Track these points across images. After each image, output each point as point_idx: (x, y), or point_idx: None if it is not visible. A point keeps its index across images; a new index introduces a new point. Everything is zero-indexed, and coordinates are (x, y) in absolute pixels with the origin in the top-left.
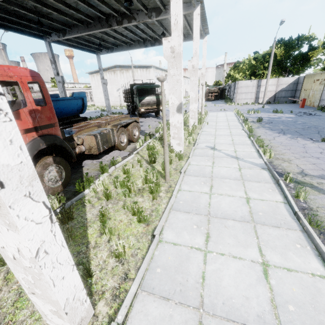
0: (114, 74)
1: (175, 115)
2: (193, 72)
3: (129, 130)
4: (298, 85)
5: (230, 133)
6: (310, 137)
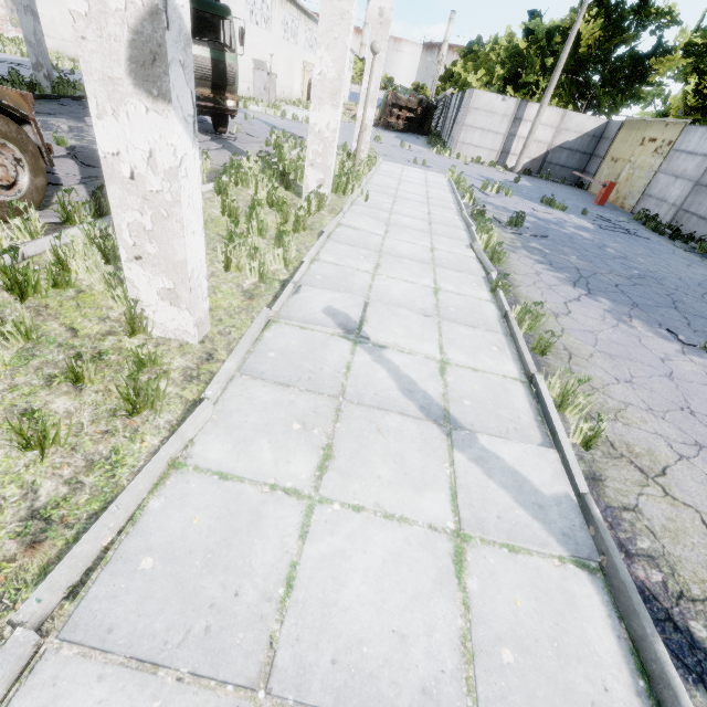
0: None
1: (126, 101)
2: None
3: None
4: (602, 142)
5: (431, 255)
6: (666, 324)
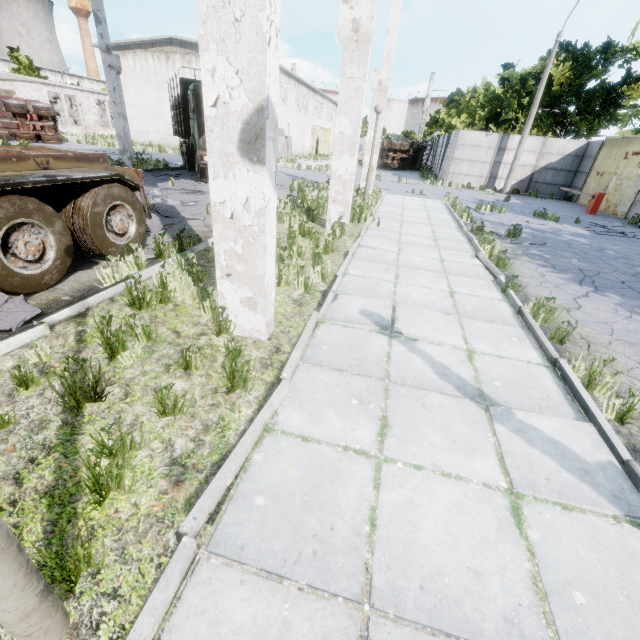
0: (167, 62)
1: (234, 167)
2: (355, 46)
3: (83, 213)
4: (585, 160)
5: (441, 265)
6: None
